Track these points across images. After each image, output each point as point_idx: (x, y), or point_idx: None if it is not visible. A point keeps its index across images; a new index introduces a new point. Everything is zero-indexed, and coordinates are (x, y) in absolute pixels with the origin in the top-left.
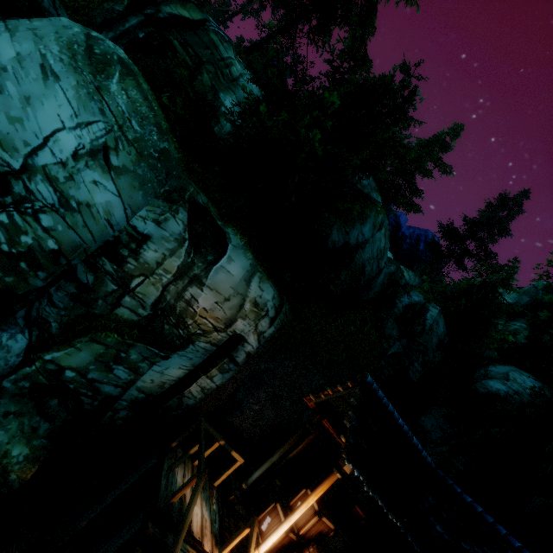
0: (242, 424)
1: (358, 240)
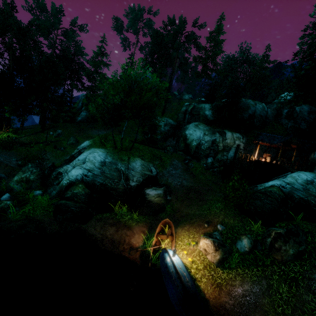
0: None
1: (252, 111)
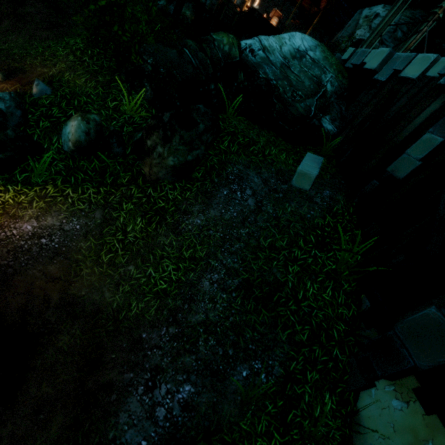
0: None
1: None
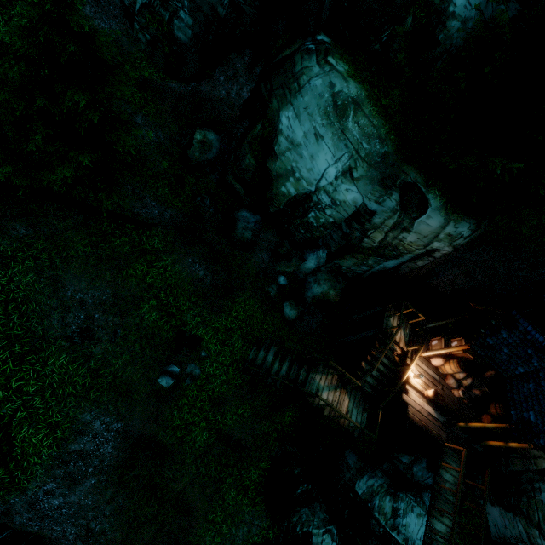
0: (437, 284)
1: None
